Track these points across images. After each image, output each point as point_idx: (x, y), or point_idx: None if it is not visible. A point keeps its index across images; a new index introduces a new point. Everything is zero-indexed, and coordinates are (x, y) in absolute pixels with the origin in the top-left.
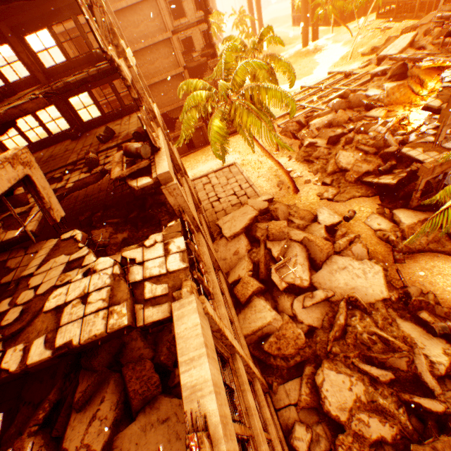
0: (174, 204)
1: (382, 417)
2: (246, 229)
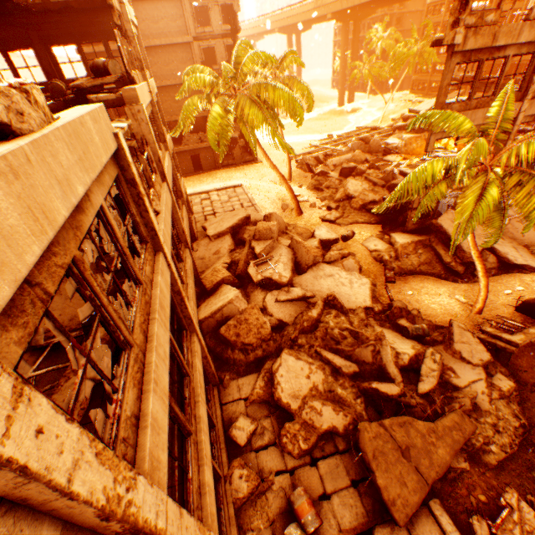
0: (137, 133)
1: (338, 406)
2: (234, 230)
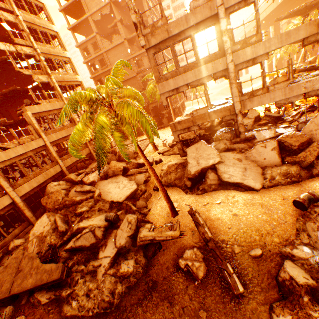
0: (28, 121)
1: (40, 244)
2: None
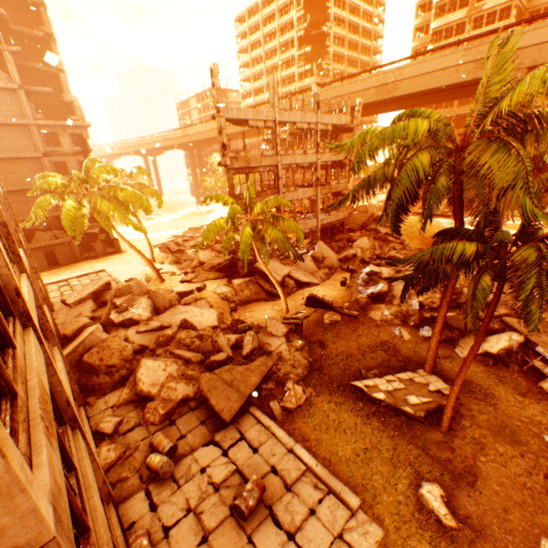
0: None
1: (189, 381)
2: (96, 296)
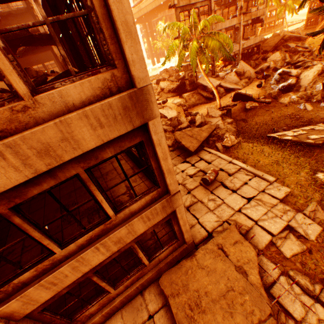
0: (57, 54)
1: (168, 139)
2: None
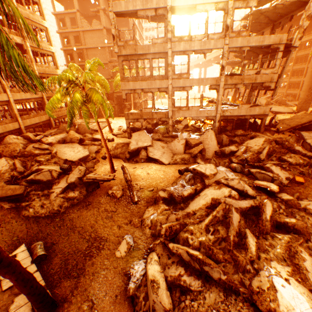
0: None
1: None
2: None
